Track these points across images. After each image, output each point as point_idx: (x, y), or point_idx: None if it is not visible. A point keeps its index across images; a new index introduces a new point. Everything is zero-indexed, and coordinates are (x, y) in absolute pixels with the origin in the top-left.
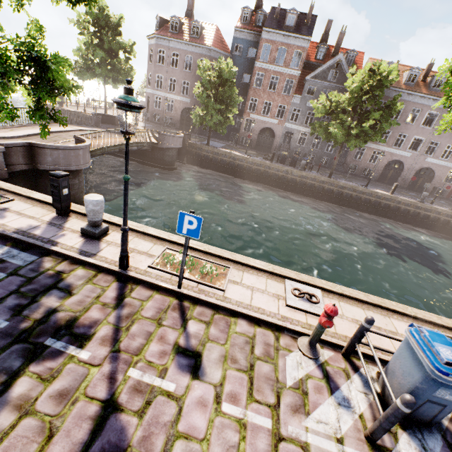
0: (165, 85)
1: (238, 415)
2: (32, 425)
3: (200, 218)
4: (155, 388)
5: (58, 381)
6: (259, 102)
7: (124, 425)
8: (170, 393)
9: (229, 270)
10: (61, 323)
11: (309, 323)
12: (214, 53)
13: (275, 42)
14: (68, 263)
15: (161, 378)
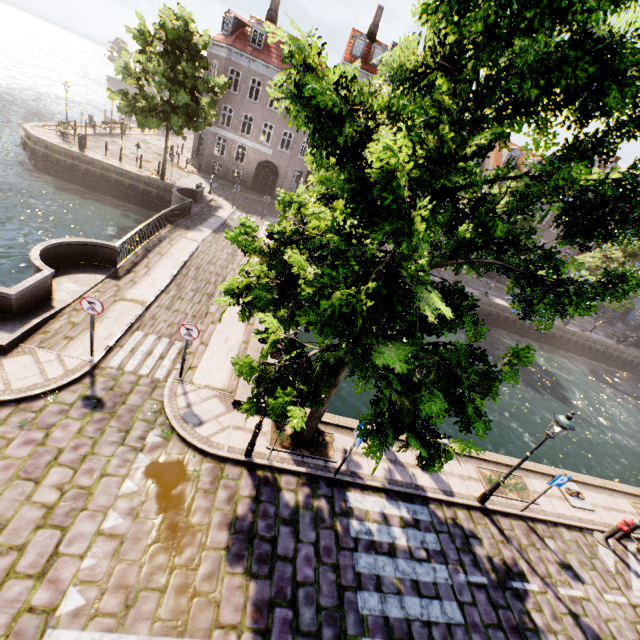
0: (236, 123)
1: (613, 600)
2: (563, 638)
3: (570, 477)
4: (577, 597)
5: (545, 609)
6: None
7: (587, 623)
8: (583, 597)
9: (524, 480)
10: (502, 567)
11: (590, 518)
12: None
13: None
14: (446, 507)
15: (572, 589)
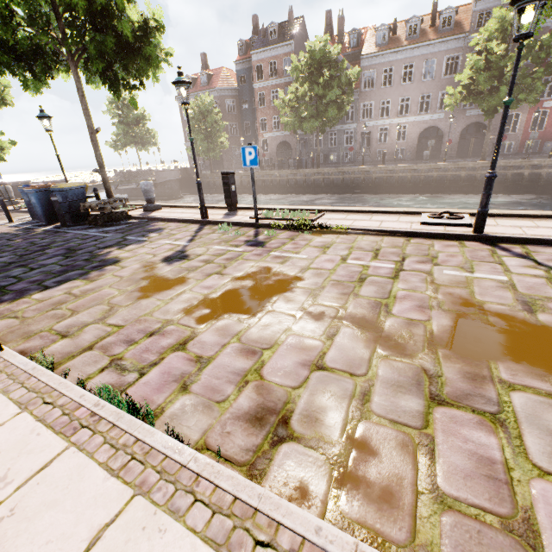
0: None
1: None
2: None
3: None
4: None
5: None
6: (268, 120)
7: None
8: None
9: None
10: None
11: None
12: (221, 92)
13: (264, 60)
14: None
15: None
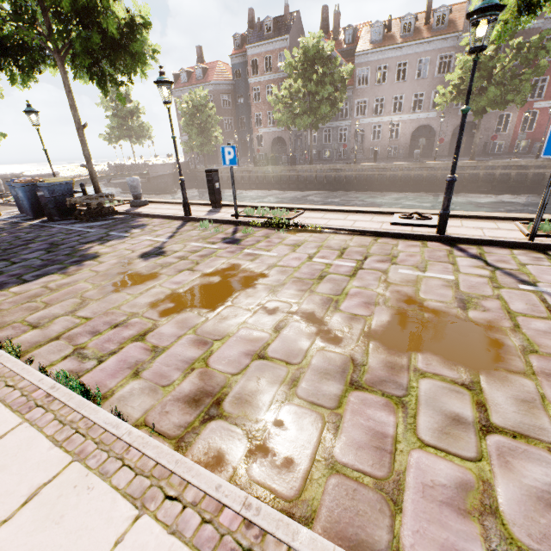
0: None
1: None
2: None
3: None
4: None
5: None
6: (263, 115)
7: None
8: None
9: None
10: None
11: None
12: (216, 86)
13: (259, 54)
14: None
15: None
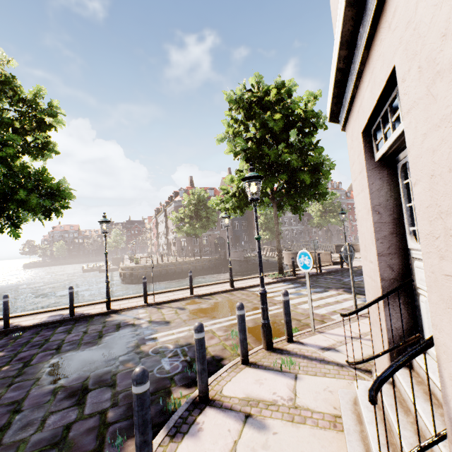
0: None
1: None
2: None
3: None
4: None
5: None
6: None
7: None
8: None
9: None
10: None
11: None
12: None
13: None
14: None
15: None
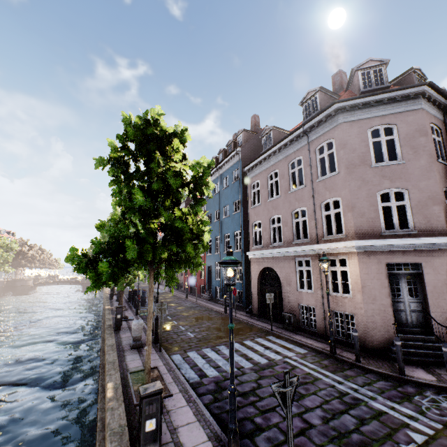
0: None
1: None
2: None
3: None
4: None
5: None
6: None
7: None
8: None
9: None
10: None
11: None
12: None
13: None
14: None
15: None
